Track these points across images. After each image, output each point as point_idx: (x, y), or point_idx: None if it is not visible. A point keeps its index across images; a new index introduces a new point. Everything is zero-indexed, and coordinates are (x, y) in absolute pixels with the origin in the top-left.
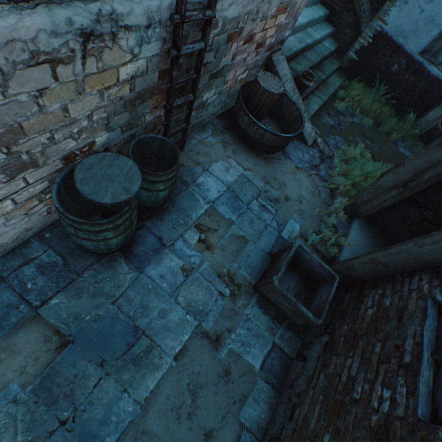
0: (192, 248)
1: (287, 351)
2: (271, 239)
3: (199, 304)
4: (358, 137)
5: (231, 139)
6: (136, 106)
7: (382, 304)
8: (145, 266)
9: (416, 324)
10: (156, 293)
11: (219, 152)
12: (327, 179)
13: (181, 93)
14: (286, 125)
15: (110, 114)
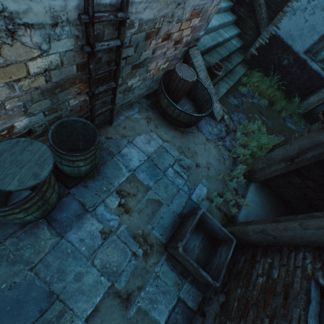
0: (112, 213)
1: (190, 305)
2: (182, 202)
3: (114, 265)
4: (256, 114)
5: (154, 116)
6: (56, 93)
7: (271, 275)
8: (66, 231)
9: (300, 307)
10: (74, 257)
11: (143, 126)
12: (231, 148)
13: (105, 81)
14: (199, 105)
15: (27, 102)
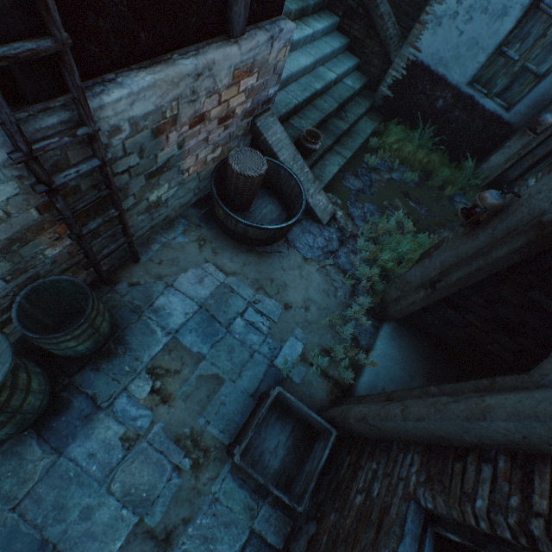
0: (140, 406)
1: (271, 541)
2: (258, 373)
3: (143, 490)
4: (397, 200)
5: (210, 234)
6: (15, 250)
7: (371, 492)
8: (67, 443)
9: (390, 547)
10: (80, 483)
11: (192, 255)
12: (349, 268)
13: (102, 209)
14: (288, 203)
15: None
